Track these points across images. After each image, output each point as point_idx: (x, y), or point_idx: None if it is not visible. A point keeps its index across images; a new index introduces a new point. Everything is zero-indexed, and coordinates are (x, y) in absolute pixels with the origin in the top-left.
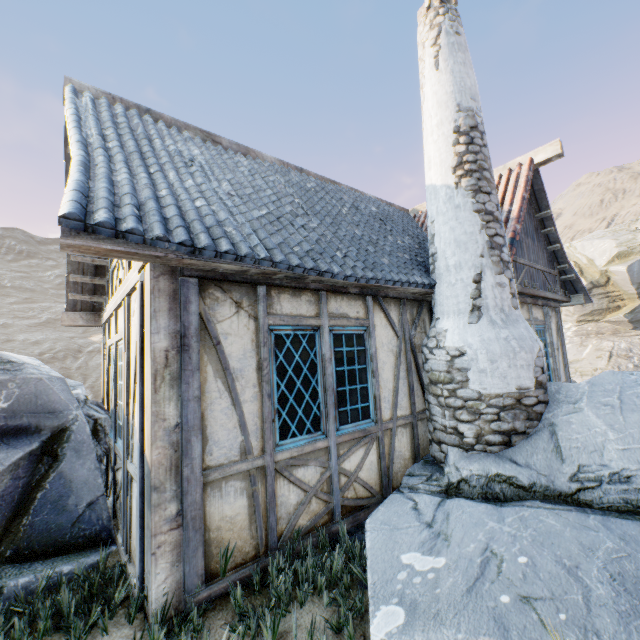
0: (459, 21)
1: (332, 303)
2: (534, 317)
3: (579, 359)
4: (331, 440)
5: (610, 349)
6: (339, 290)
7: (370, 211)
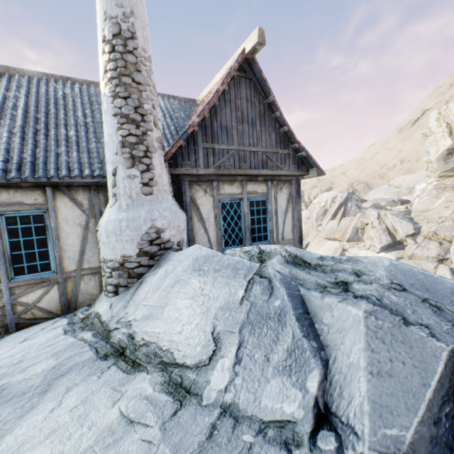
0: None
1: (4, 195)
2: (251, 191)
3: (430, 209)
4: (3, 285)
5: None
6: (8, 186)
7: None
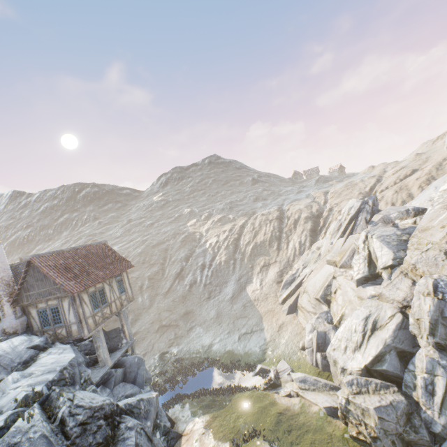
0: None
1: None
2: (51, 304)
3: (429, 227)
4: None
5: None
6: None
7: None
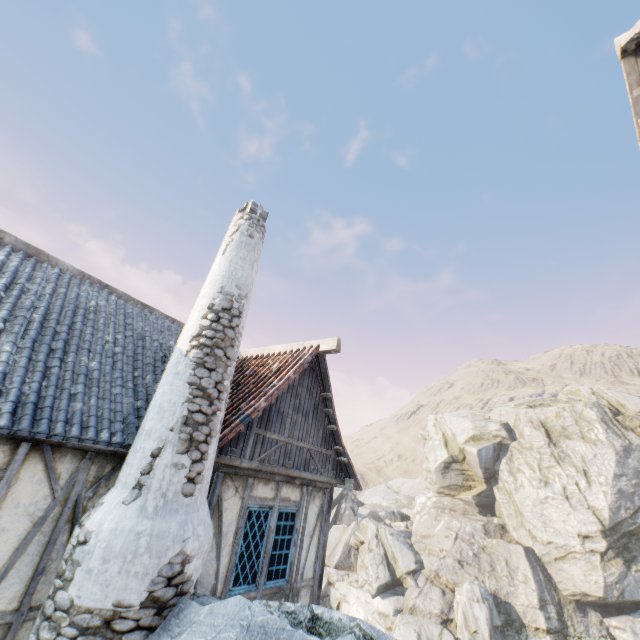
0: (258, 228)
1: None
2: (285, 496)
3: (431, 534)
4: None
5: (457, 530)
6: None
7: (163, 344)
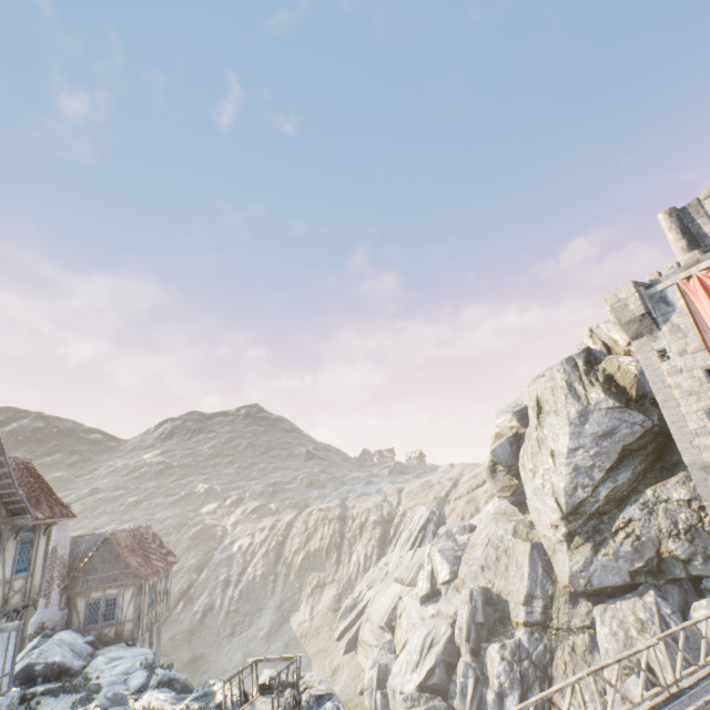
0: None
1: None
2: (109, 593)
3: (475, 544)
4: None
5: (490, 536)
6: None
7: (80, 550)
